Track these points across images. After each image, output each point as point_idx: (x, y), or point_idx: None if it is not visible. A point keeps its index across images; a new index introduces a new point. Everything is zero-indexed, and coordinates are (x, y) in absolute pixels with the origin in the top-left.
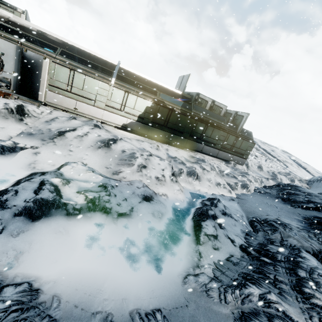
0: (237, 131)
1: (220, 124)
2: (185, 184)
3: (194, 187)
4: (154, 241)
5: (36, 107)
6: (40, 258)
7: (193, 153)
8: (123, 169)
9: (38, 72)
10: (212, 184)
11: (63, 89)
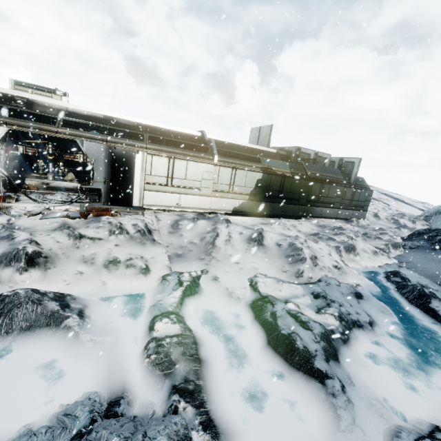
0: (350, 181)
1: (338, 179)
2: (351, 263)
3: (360, 264)
4: (414, 343)
5: (145, 217)
6: (390, 399)
7: (311, 220)
8: (300, 268)
9: (131, 170)
10: (369, 254)
11: (163, 184)
